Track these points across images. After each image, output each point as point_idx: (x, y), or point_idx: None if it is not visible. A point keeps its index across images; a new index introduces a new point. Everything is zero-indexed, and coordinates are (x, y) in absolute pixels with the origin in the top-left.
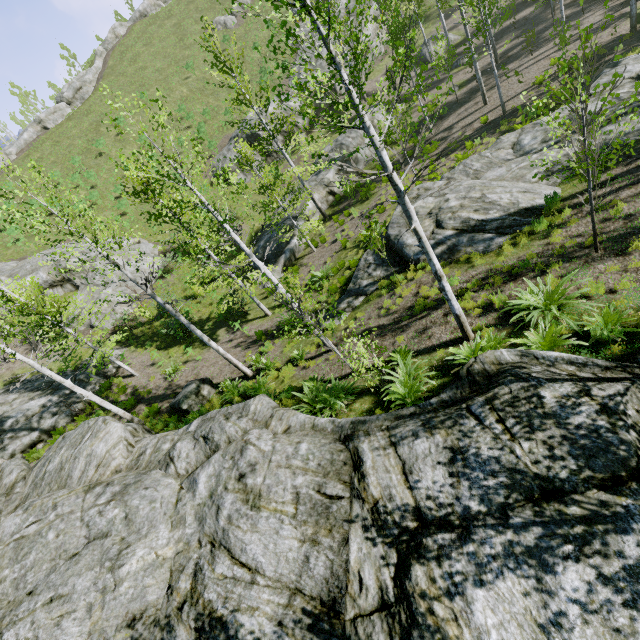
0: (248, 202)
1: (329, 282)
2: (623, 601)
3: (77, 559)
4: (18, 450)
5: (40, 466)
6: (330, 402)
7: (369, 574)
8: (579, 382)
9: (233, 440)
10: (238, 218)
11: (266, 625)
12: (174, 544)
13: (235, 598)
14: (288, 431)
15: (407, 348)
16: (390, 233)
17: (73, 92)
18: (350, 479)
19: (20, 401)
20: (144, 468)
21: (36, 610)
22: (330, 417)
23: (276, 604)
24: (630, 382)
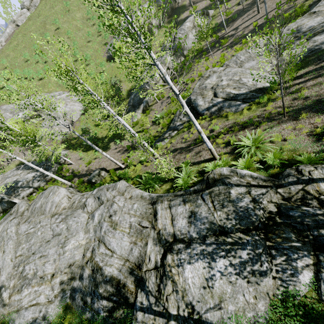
0: (126, 72)
1: (163, 121)
2: (235, 273)
3: (49, 243)
4: (25, 195)
5: (33, 205)
6: (152, 184)
7: (153, 256)
8: (248, 187)
9: (109, 200)
10: (121, 81)
11: (115, 271)
12: (85, 239)
13: (105, 261)
14: (131, 198)
15: (190, 161)
16: (191, 98)
17: (29, 2)
18: (152, 220)
19: (23, 174)
20: (75, 208)
21: (36, 259)
22: (152, 191)
23: (119, 264)
24: (270, 188)
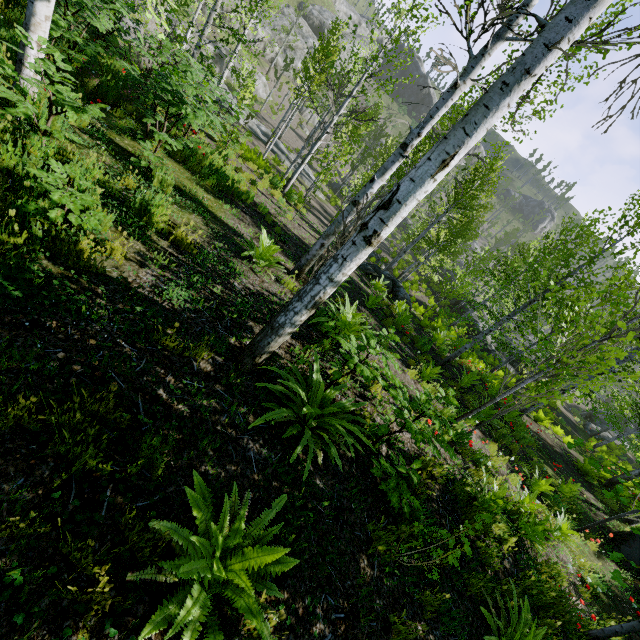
0: None
1: None
2: None
3: None
4: None
5: None
6: None
7: None
8: None
9: None
10: None
11: None
12: None
13: None
14: None
15: None
16: None
17: None
18: None
19: None
20: None
21: None
22: None
23: None
24: None
